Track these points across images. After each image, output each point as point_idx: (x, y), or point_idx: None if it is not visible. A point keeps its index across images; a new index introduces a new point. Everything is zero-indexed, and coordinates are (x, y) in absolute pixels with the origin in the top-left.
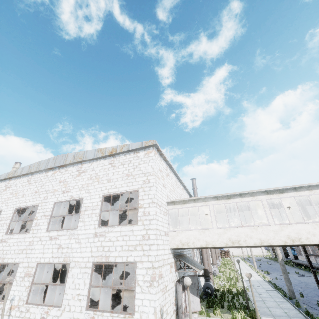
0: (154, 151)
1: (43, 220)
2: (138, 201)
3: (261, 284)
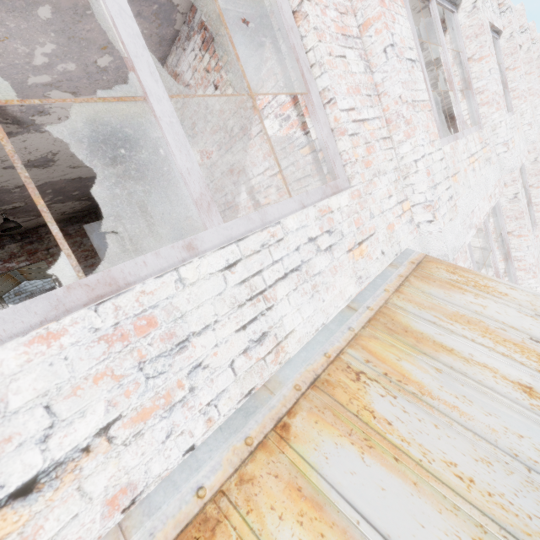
0: None
1: None
2: None
3: None
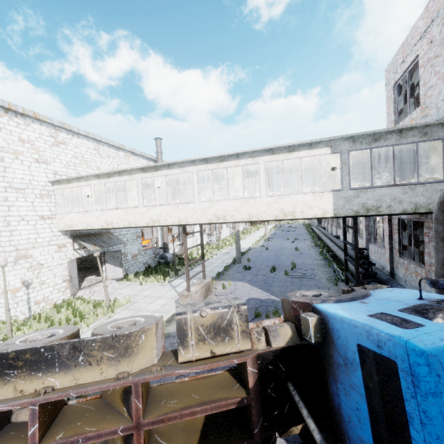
0: None
1: None
2: None
3: None
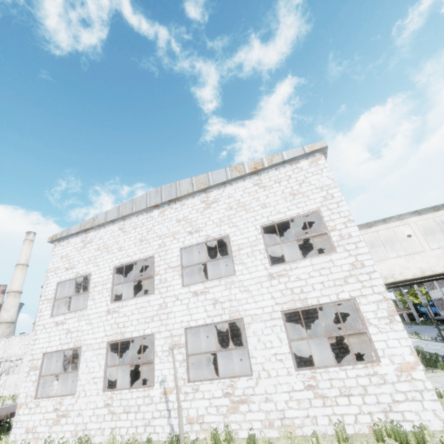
0: (324, 158)
1: (170, 273)
2: (326, 223)
3: (426, 343)
